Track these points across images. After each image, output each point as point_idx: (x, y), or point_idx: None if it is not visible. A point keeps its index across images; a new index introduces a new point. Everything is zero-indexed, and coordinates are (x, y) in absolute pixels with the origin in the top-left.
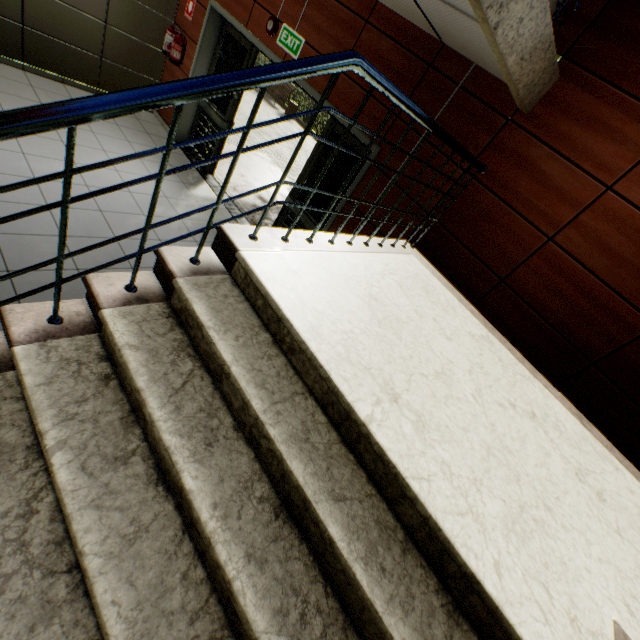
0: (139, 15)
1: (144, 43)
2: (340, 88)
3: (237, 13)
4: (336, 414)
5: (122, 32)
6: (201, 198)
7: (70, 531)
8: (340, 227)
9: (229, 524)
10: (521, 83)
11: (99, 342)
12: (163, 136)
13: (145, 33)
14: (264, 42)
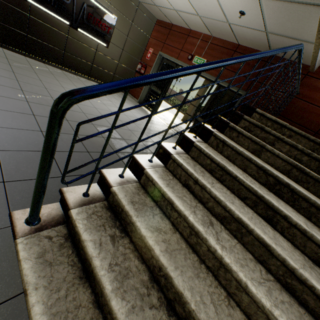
0: (129, 59)
1: (129, 68)
2: (224, 74)
3: (172, 55)
4: (319, 152)
5: (123, 65)
6: (157, 122)
7: (273, 174)
8: (264, 109)
9: (317, 175)
10: (317, 60)
11: (225, 136)
12: (134, 101)
13: (130, 65)
14: (186, 63)
